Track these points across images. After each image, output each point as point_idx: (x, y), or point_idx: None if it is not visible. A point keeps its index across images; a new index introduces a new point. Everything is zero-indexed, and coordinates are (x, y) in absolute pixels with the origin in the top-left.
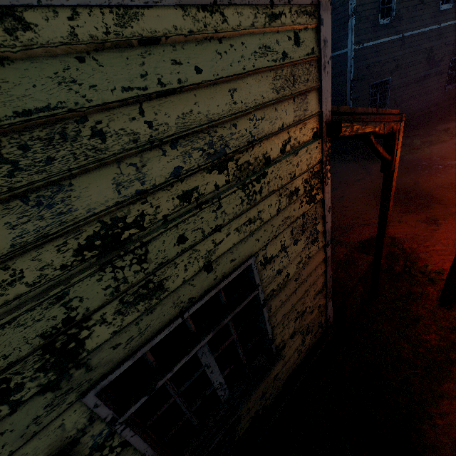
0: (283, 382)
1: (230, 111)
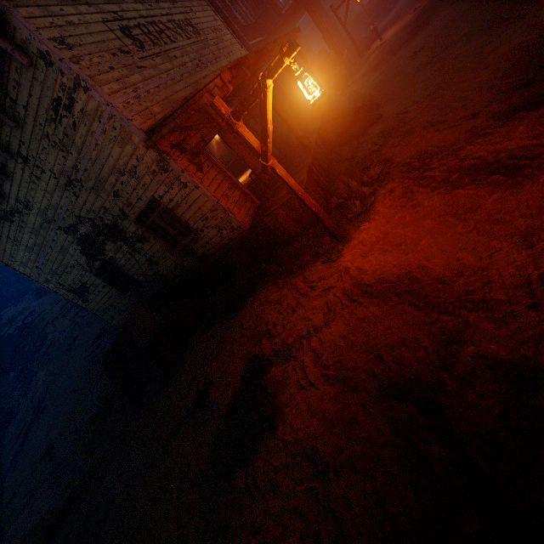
0: (218, 247)
1: (115, 162)
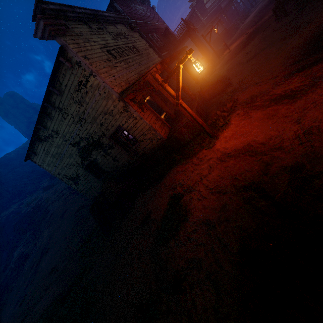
0: (150, 150)
1: (103, 108)
